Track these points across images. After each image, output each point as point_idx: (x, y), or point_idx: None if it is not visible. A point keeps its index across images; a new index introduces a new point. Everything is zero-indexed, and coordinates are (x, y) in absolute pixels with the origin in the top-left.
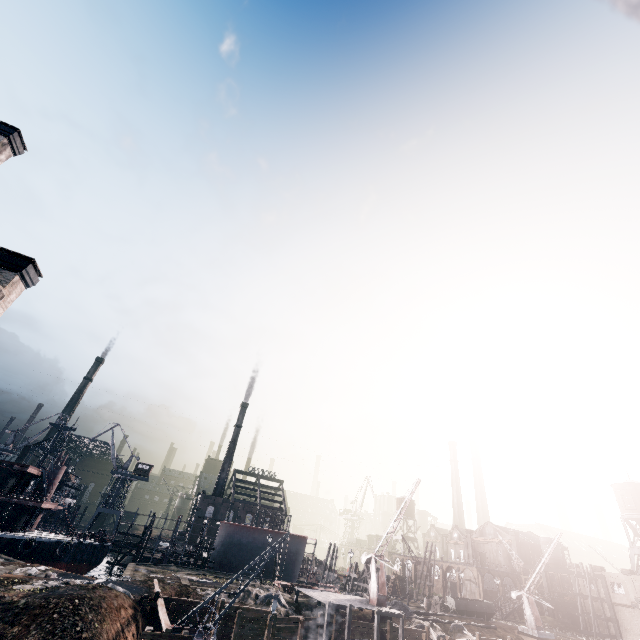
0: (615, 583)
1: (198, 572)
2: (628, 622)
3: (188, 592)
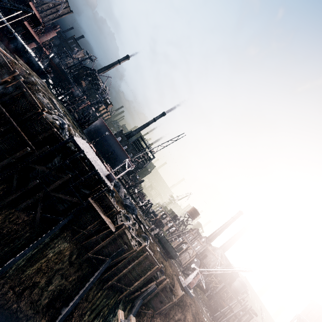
0: None
1: (71, 118)
2: None
3: (31, 84)
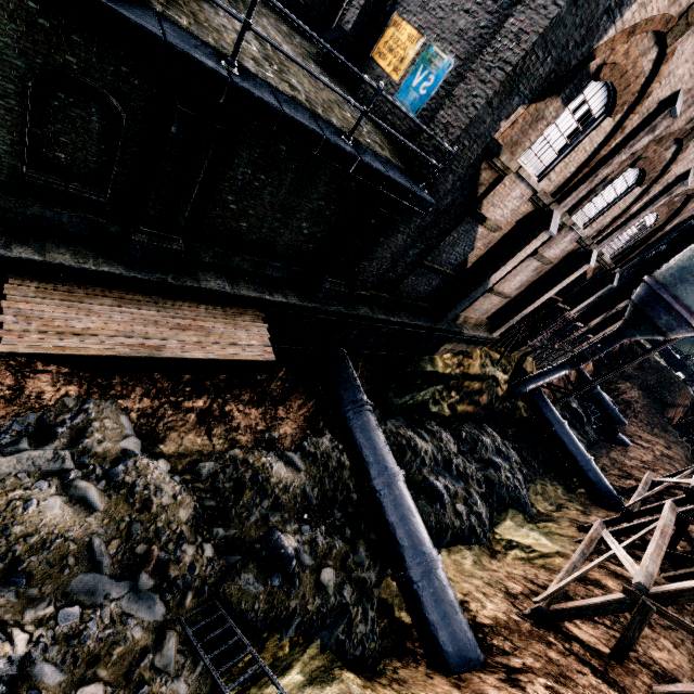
0: None
1: None
2: None
3: None
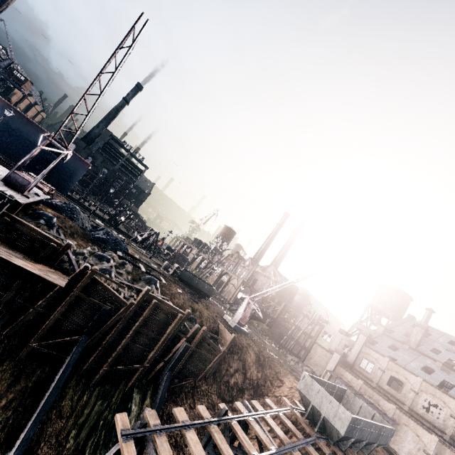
0: (328, 333)
1: None
2: (316, 356)
3: None
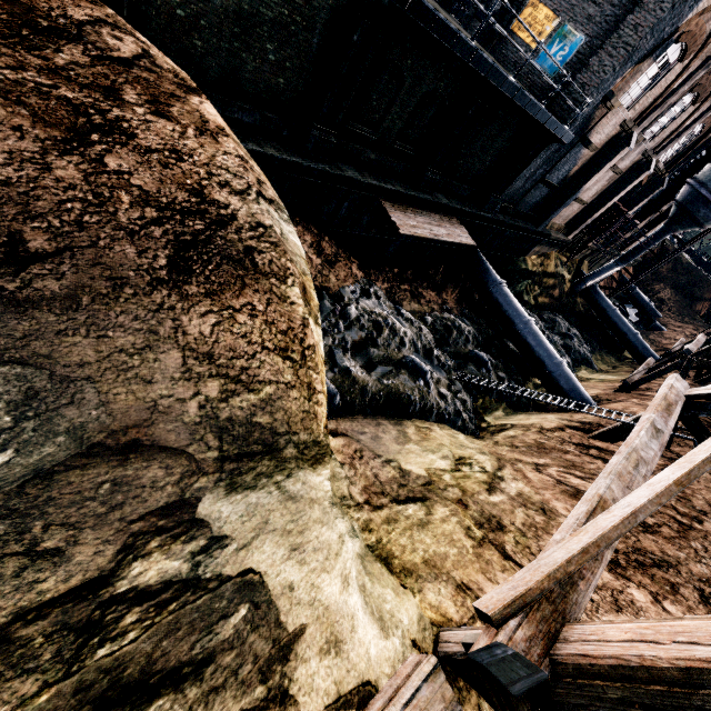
0: None
1: None
2: None
3: None
